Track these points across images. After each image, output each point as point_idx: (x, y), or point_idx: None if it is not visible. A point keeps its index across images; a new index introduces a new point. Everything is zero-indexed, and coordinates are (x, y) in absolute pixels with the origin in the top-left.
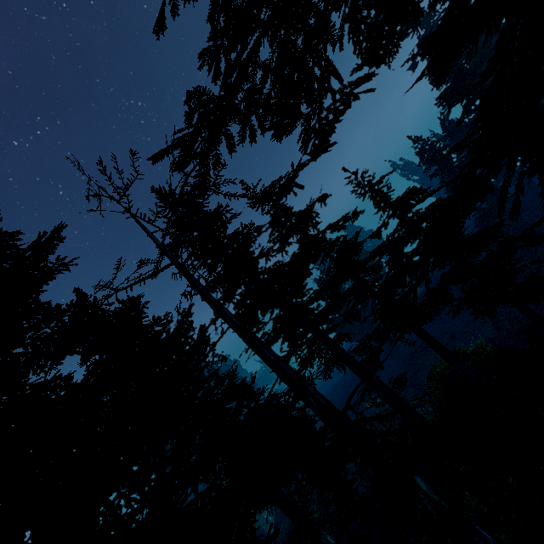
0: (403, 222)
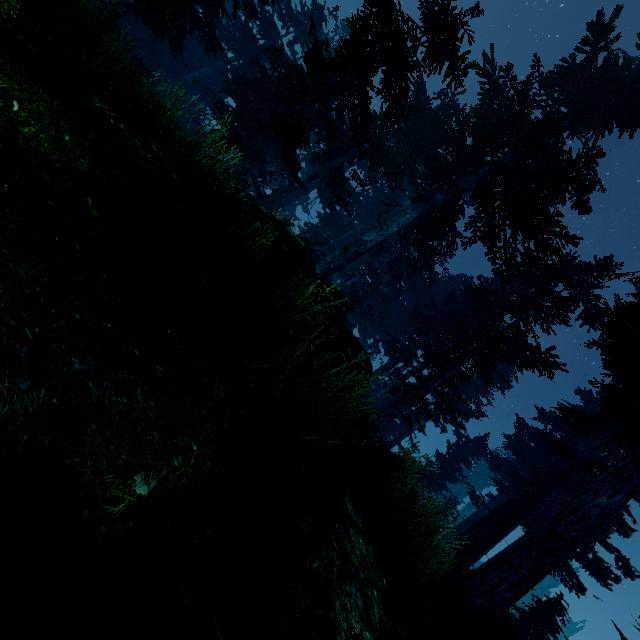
0: None
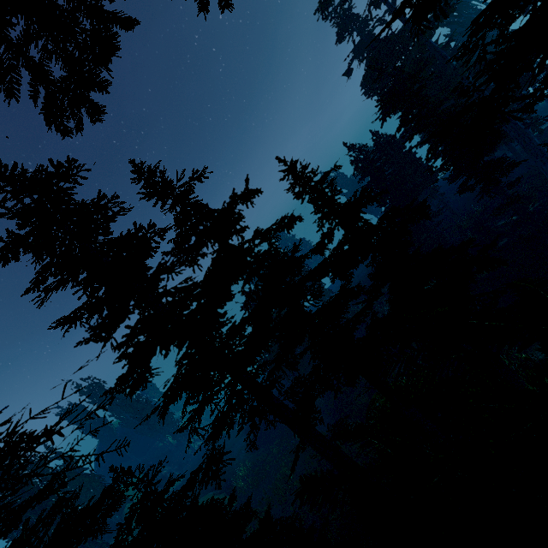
0: (350, 234)
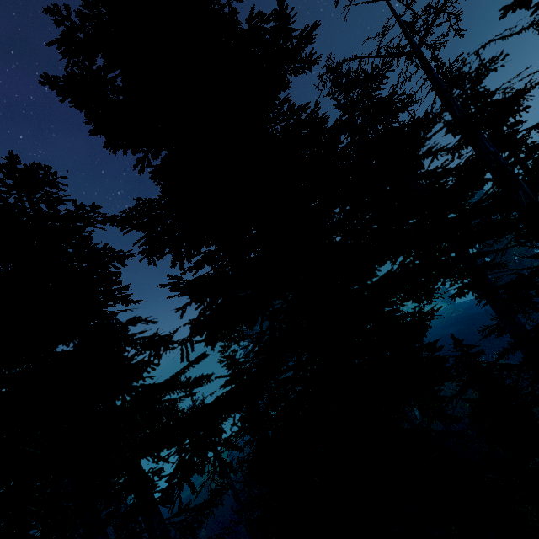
0: None
